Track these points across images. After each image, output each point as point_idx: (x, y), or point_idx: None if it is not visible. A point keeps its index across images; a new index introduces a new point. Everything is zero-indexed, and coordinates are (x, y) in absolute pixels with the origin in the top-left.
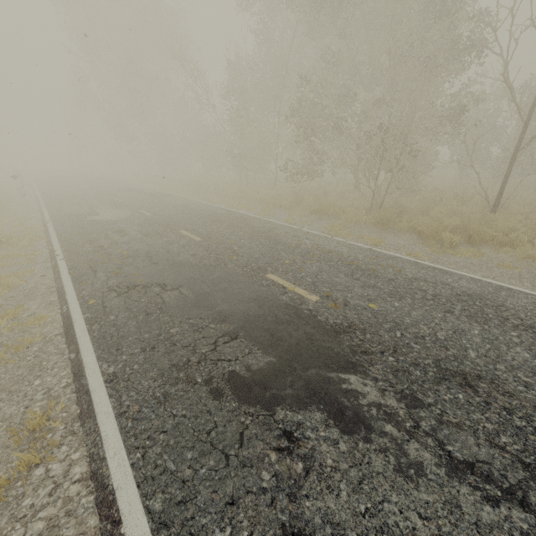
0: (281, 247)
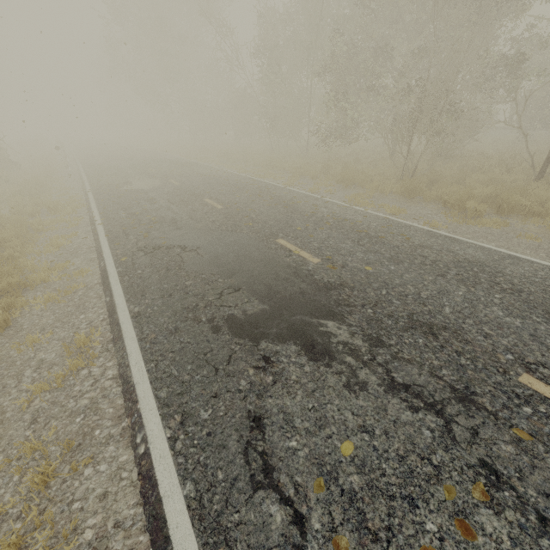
0: (297, 215)
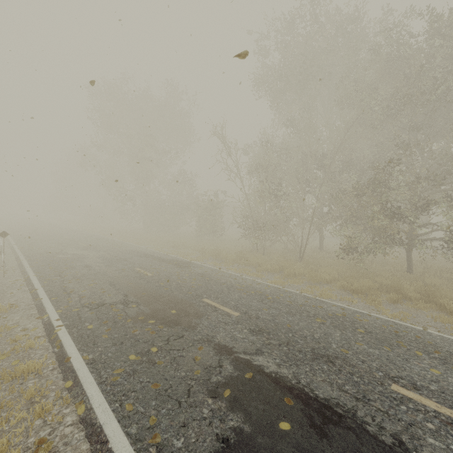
0: None
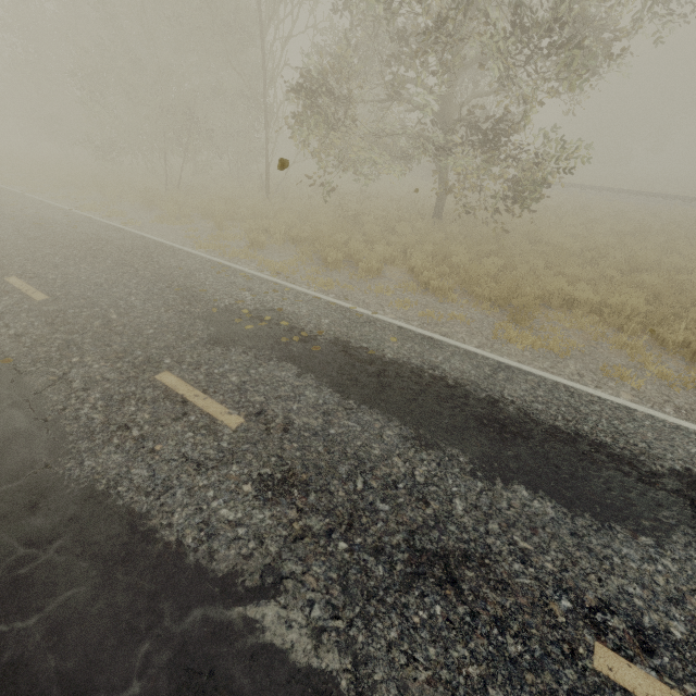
0: None
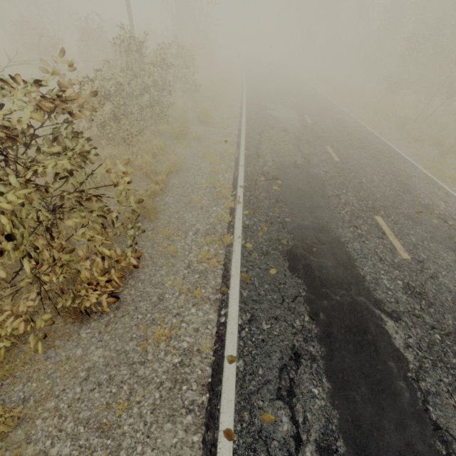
0: (324, 113)
